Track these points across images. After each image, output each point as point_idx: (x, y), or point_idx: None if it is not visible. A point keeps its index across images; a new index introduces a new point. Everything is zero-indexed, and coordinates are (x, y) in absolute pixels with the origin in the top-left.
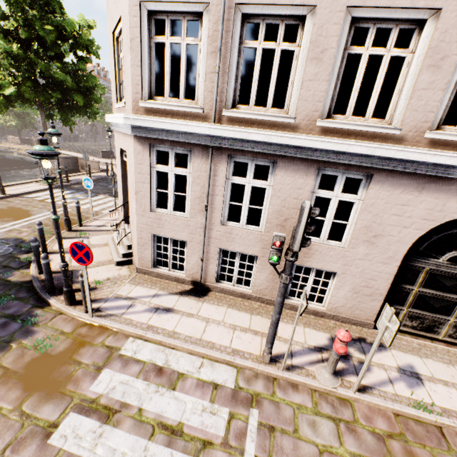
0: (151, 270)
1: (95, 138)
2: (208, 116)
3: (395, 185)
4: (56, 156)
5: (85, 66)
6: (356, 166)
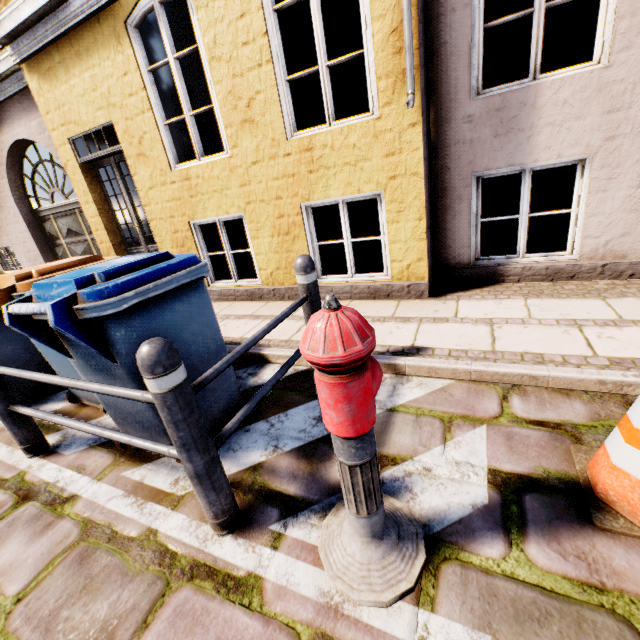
0: None
1: None
2: None
3: None
4: None
5: None
6: None
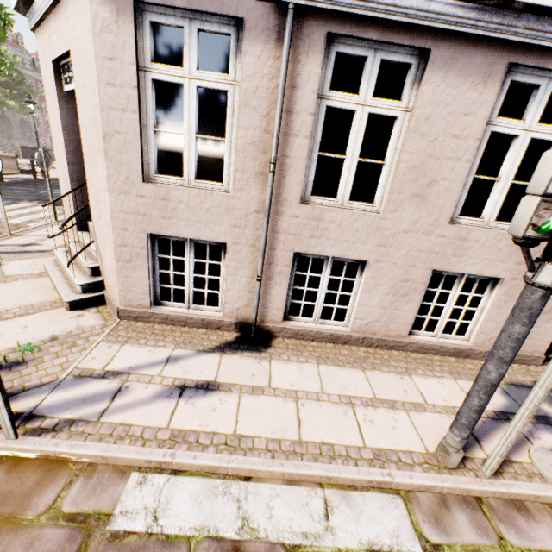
0: (149, 310)
1: (8, 135)
2: None
3: None
4: None
5: None
6: None
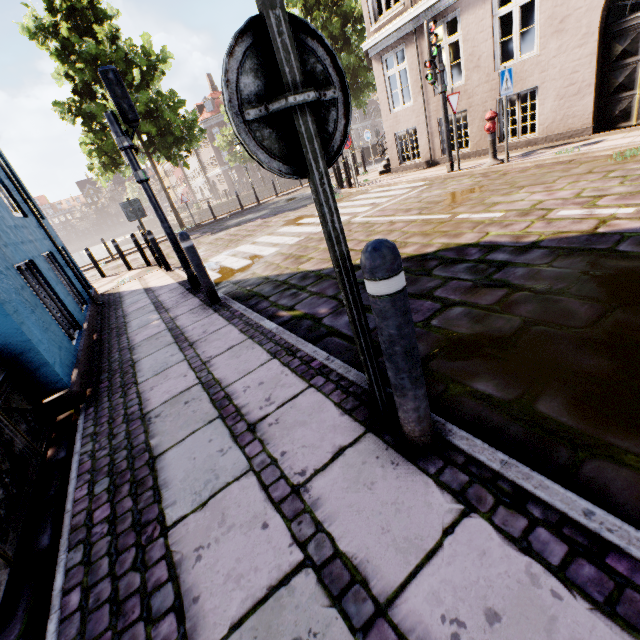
0: (398, 167)
1: None
2: (408, 7)
3: None
4: None
5: (363, 37)
6: None
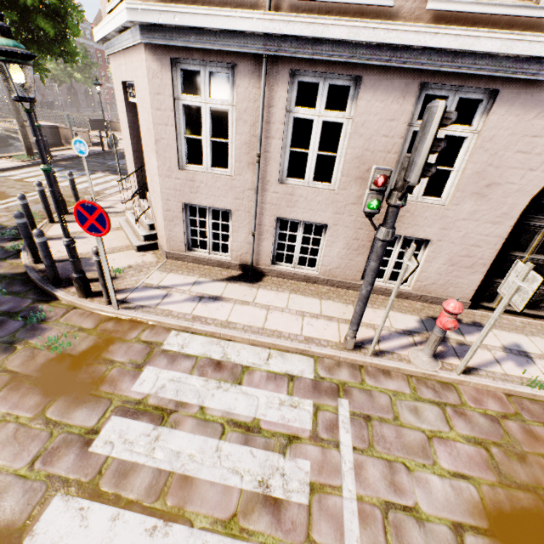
0: (184, 254)
1: (77, 106)
2: (260, 1)
3: (528, 105)
4: (30, 59)
5: None
6: (477, 77)
